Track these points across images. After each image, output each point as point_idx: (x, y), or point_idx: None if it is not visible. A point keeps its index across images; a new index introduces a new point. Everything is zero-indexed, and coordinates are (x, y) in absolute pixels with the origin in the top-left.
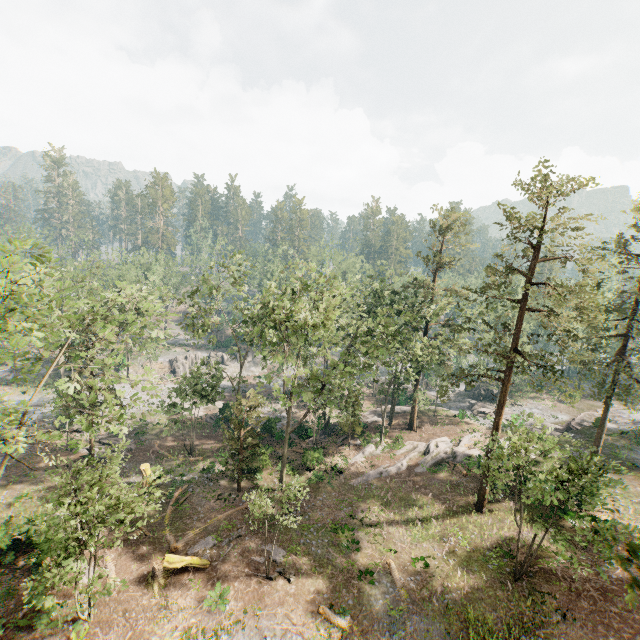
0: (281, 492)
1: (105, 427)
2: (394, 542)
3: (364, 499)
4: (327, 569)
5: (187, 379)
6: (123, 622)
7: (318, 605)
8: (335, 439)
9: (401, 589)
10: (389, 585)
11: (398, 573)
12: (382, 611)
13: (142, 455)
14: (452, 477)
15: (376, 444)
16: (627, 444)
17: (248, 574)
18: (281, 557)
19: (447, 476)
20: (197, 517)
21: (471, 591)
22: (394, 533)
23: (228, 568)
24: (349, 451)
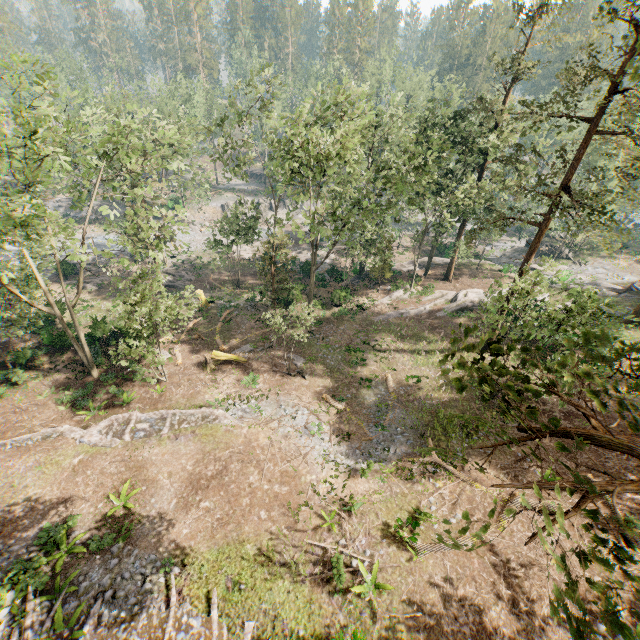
0: (309, 321)
1: (170, 262)
2: (397, 364)
3: (380, 332)
4: (335, 374)
5: (227, 220)
6: (188, 385)
7: (323, 394)
8: (367, 284)
9: (392, 394)
10: (383, 390)
11: (393, 384)
12: (372, 404)
13: (200, 285)
14: (470, 322)
15: (405, 290)
16: None
17: (275, 370)
18: (301, 363)
19: (466, 321)
20: (240, 331)
21: (449, 401)
22: (399, 358)
23: (260, 365)
24: (378, 294)
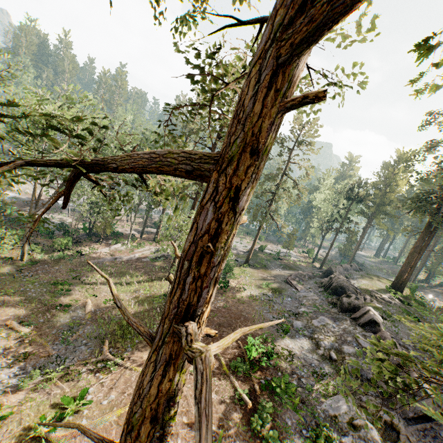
0: (22, 262)
1: None
2: (100, 292)
3: (93, 271)
4: (33, 303)
5: None
6: None
7: (10, 321)
8: (93, 239)
9: (88, 315)
10: (80, 313)
11: (92, 307)
12: (65, 325)
13: None
14: (164, 264)
15: (123, 244)
16: (270, 259)
17: None
18: None
19: (161, 264)
20: None
21: (134, 313)
22: (104, 288)
23: None
24: (100, 246)
